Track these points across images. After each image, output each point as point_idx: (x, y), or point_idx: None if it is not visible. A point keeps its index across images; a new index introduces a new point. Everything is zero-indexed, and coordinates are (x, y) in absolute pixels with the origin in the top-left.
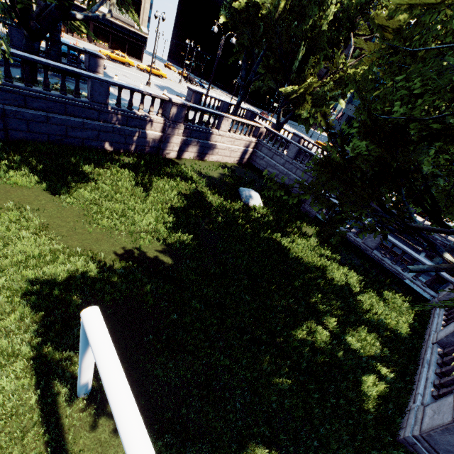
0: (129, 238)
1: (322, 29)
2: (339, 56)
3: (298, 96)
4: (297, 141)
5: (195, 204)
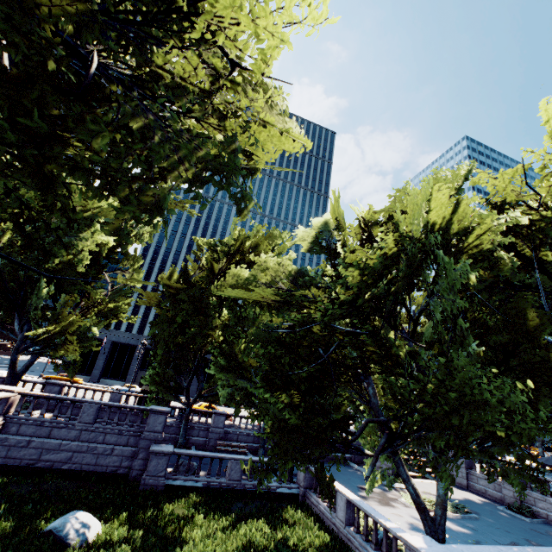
0: None
1: (77, 269)
2: (97, 291)
3: (52, 336)
4: (58, 391)
5: None
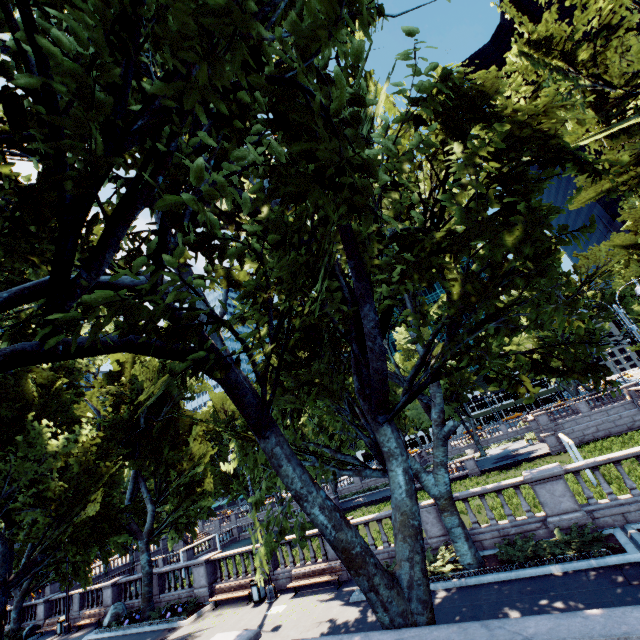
0: None
1: None
2: None
3: None
4: None
5: None
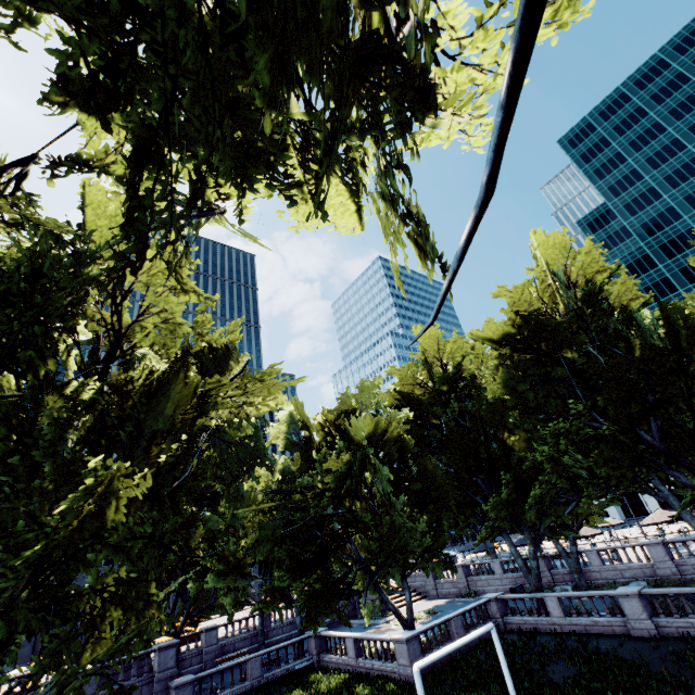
0: None
1: None
2: None
3: None
4: None
5: None
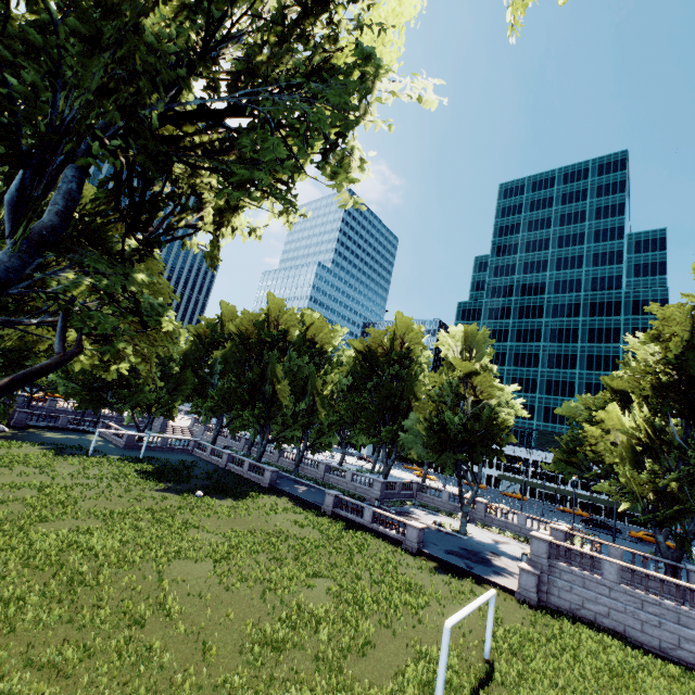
0: (33, 448)
1: None
2: None
3: None
4: None
5: (4, 437)
